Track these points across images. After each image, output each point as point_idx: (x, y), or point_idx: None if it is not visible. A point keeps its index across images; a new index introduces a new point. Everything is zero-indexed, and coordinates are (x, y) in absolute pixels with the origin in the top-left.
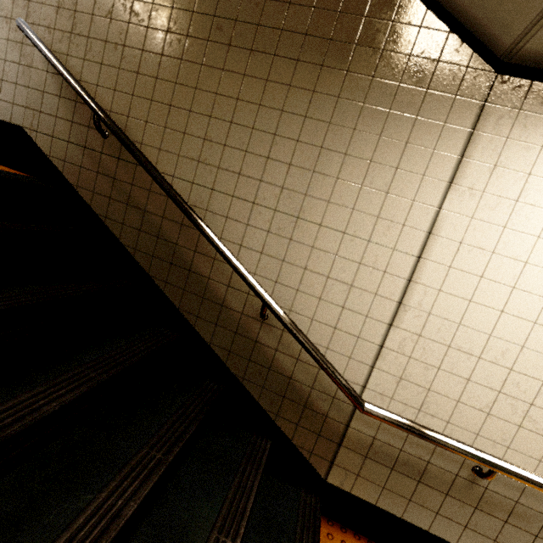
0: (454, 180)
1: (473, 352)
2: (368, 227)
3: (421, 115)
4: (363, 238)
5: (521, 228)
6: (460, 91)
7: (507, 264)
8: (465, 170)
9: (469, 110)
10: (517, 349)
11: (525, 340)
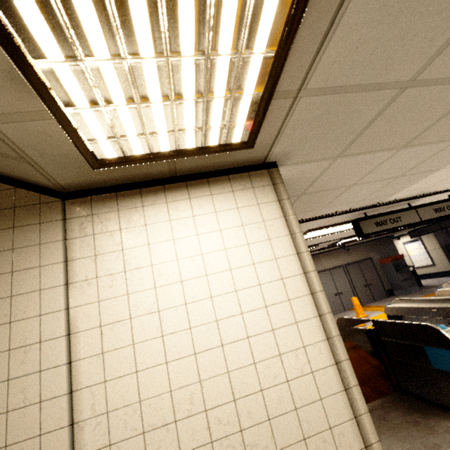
0: (69, 280)
1: (167, 419)
2: (2, 366)
3: (16, 247)
4: (1, 381)
5: (140, 288)
6: (42, 219)
7: (147, 320)
8: (74, 268)
9: (56, 228)
10: (197, 387)
11: (198, 374)
